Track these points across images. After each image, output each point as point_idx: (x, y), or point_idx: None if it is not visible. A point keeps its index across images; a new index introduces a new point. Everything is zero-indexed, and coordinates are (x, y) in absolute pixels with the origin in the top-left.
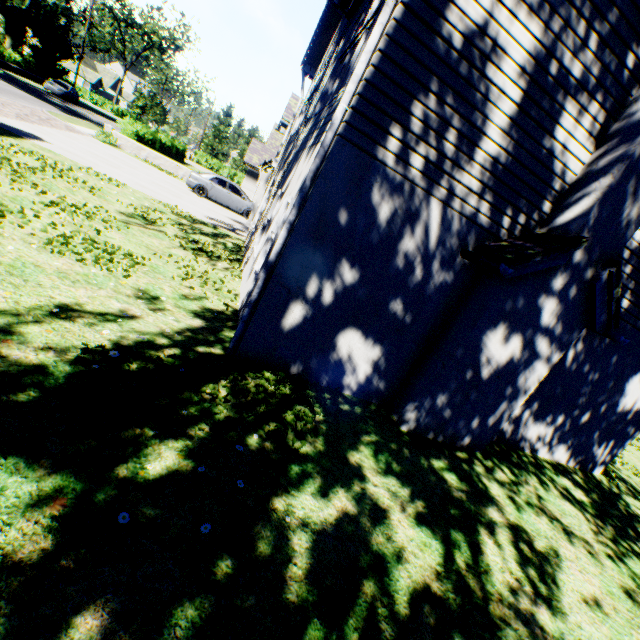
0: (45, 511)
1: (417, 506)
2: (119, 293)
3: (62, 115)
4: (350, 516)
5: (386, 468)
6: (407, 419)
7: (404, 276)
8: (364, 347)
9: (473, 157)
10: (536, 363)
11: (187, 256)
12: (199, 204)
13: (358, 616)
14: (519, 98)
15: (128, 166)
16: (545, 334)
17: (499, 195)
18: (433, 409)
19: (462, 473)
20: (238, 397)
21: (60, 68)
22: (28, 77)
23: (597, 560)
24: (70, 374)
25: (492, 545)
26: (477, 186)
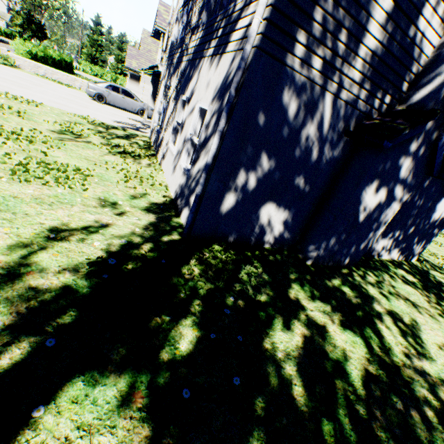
0: (132, 407)
1: (339, 317)
2: (87, 206)
3: None
4: (308, 338)
5: (312, 296)
6: (311, 257)
7: (305, 158)
8: (278, 214)
9: (358, 53)
10: (393, 204)
11: (117, 160)
12: (103, 110)
13: (342, 406)
14: None
15: (34, 85)
16: (401, 183)
17: (374, 82)
18: (327, 247)
19: (351, 284)
20: (206, 271)
21: None
22: None
23: (435, 319)
24: (90, 288)
25: (385, 329)
26: (359, 77)
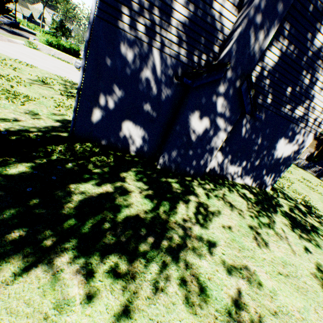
0: None
1: (149, 192)
2: (16, 111)
3: (7, 34)
4: (109, 192)
5: (139, 179)
6: (159, 163)
7: (148, 92)
8: (136, 130)
9: (171, 23)
10: (219, 132)
11: (63, 98)
12: None
13: (95, 220)
14: None
15: (42, 59)
16: (221, 117)
17: (189, 44)
18: (171, 157)
19: (183, 184)
20: (68, 151)
21: (7, 8)
22: None
23: (242, 216)
24: None
25: (183, 207)
26: (176, 40)
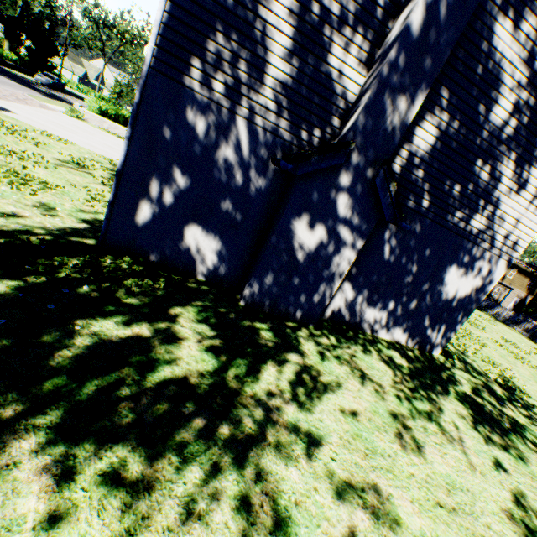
0: None
1: (215, 342)
2: (19, 203)
3: (41, 97)
4: (143, 337)
5: (203, 320)
6: (244, 295)
7: (228, 181)
8: (207, 240)
9: (264, 82)
10: (343, 249)
11: (104, 189)
12: None
13: (105, 381)
14: (292, 33)
15: (86, 133)
16: (345, 224)
17: (293, 113)
18: (263, 287)
19: (281, 333)
20: (89, 267)
21: (50, 64)
22: (23, 72)
23: (380, 395)
24: None
25: (273, 371)
26: (273, 106)
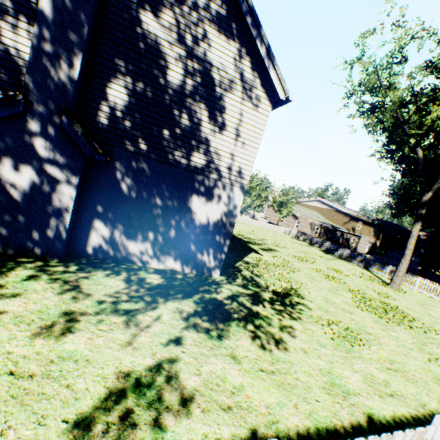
0: None
1: None
2: None
3: None
4: None
5: None
6: None
7: None
8: None
9: None
10: (61, 186)
11: None
12: None
13: None
14: None
15: None
16: (52, 164)
17: None
18: None
19: None
20: None
21: None
22: None
23: (75, 301)
24: None
25: None
26: None
